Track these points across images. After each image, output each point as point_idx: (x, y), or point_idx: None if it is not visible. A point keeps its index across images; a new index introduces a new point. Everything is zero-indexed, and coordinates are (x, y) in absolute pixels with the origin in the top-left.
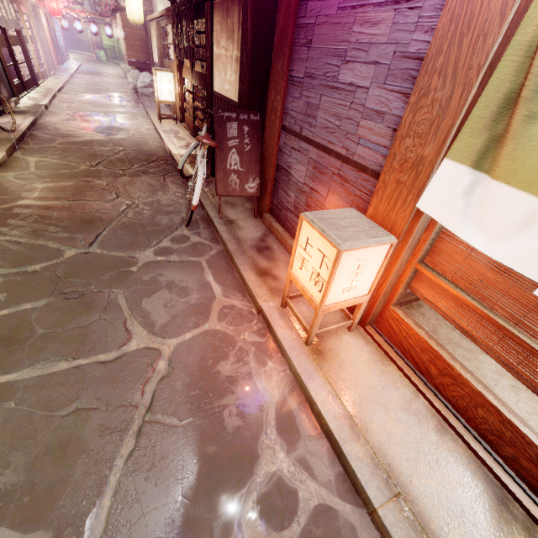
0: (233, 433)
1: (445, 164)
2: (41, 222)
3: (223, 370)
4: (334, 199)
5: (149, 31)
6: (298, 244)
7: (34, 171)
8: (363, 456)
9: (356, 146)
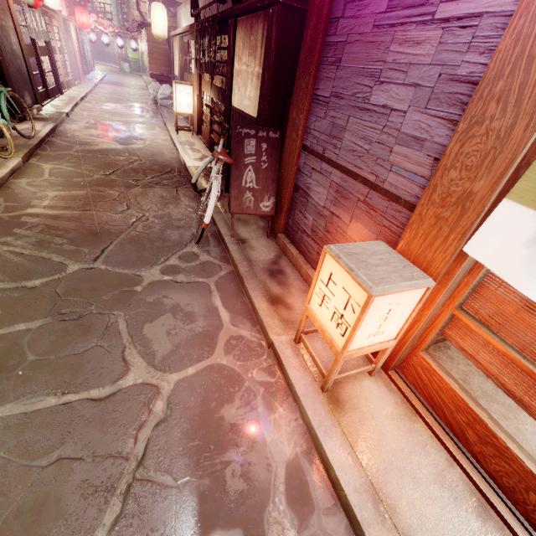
0: (235, 500)
1: (504, 205)
2: (48, 232)
3: (227, 415)
4: (358, 227)
5: (172, 46)
6: (318, 278)
7: (47, 179)
8: None
9: (387, 173)
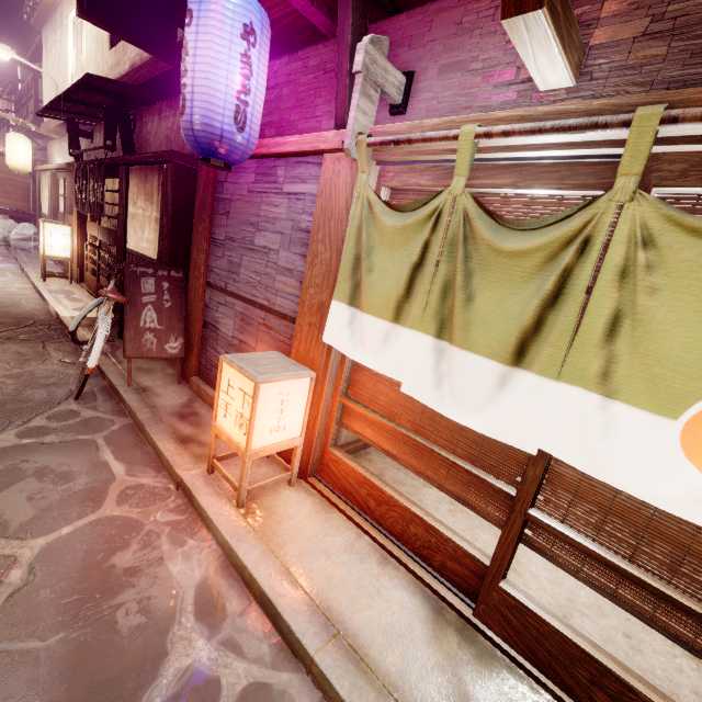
0: (130, 635)
1: (333, 304)
2: None
3: (120, 562)
4: (263, 348)
5: (38, 180)
6: (220, 389)
7: None
8: (300, 607)
9: (275, 297)
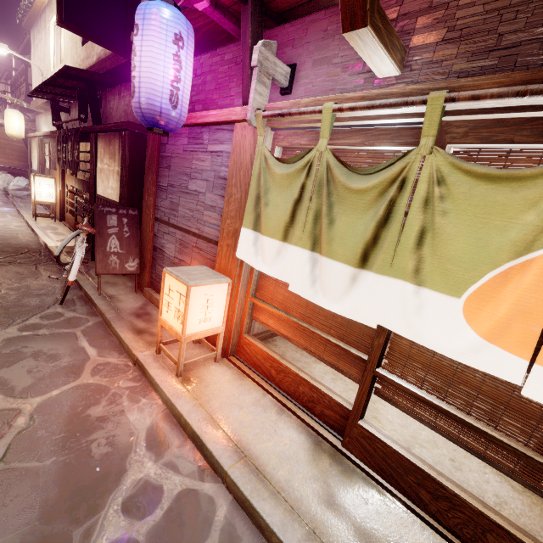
0: (101, 459)
1: (242, 230)
2: None
3: (93, 413)
4: (196, 264)
5: (29, 145)
6: (164, 293)
7: None
8: (219, 440)
9: (203, 227)
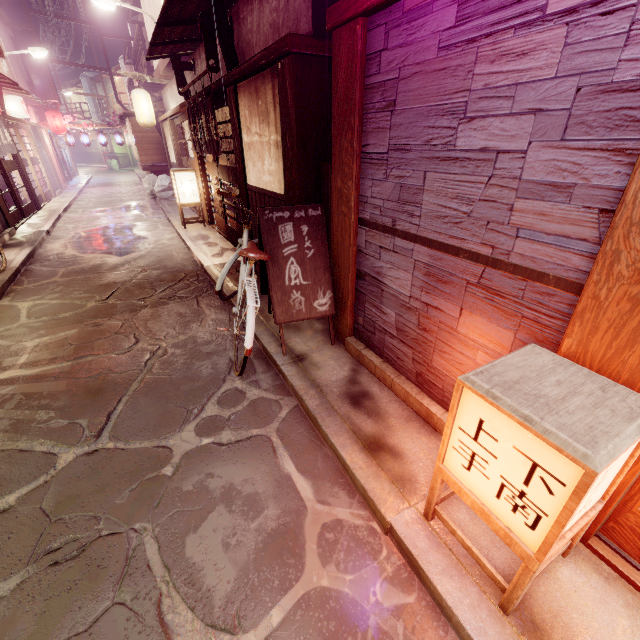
0: None
1: None
2: (27, 405)
3: None
4: (477, 322)
5: (162, 132)
6: (454, 424)
7: (24, 323)
8: None
9: (511, 241)
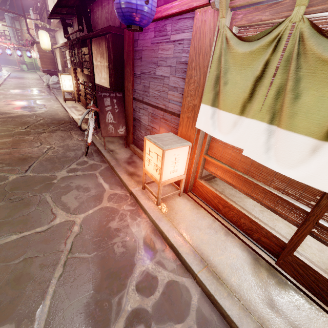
0: (120, 255)
1: (202, 106)
2: None
3: (112, 226)
4: (163, 130)
5: (55, 54)
6: (145, 152)
7: None
8: (189, 252)
9: (168, 103)
